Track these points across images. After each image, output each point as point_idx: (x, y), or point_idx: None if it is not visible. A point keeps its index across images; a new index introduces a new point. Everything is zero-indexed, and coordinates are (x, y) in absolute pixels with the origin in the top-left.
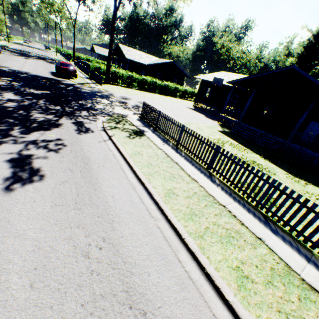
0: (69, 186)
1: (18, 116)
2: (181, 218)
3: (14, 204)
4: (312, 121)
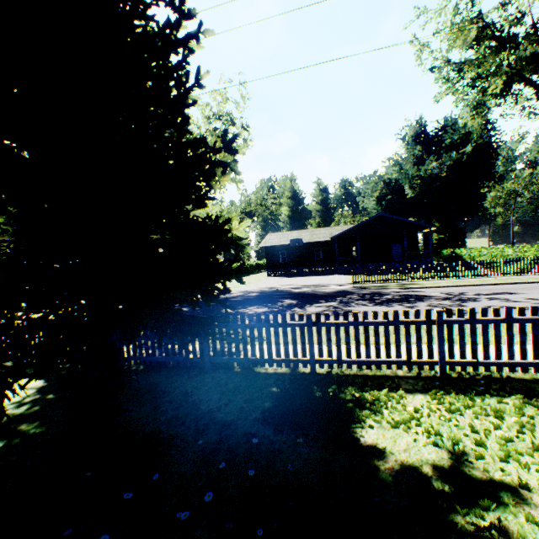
0: (509, 290)
1: (397, 299)
2: (526, 281)
3: (533, 293)
4: (392, 244)
